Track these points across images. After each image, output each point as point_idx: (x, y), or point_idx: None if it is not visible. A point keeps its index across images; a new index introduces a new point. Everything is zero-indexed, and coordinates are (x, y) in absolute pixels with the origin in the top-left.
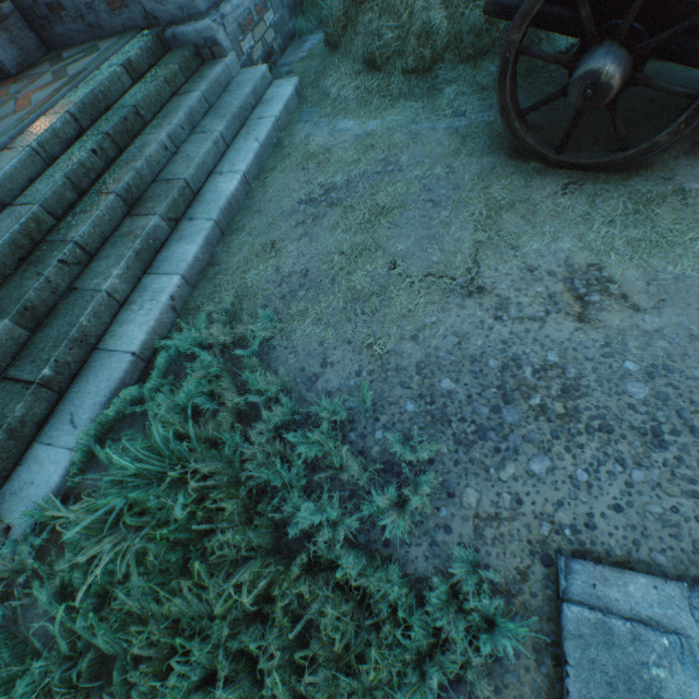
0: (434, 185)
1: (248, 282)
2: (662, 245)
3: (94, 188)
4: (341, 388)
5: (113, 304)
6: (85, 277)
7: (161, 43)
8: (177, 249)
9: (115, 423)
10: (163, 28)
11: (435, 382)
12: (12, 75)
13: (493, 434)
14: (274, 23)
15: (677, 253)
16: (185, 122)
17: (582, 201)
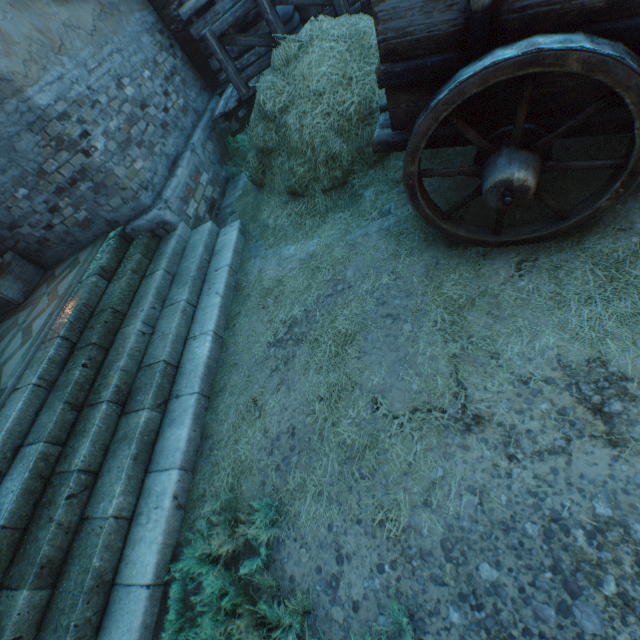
0: (386, 296)
1: (241, 454)
2: None
3: (90, 398)
4: (366, 594)
5: (121, 524)
6: (94, 501)
7: (124, 239)
8: (170, 436)
9: None
10: (123, 227)
11: (471, 571)
12: (21, 303)
13: None
14: (210, 180)
15: None
16: (155, 302)
17: (544, 279)
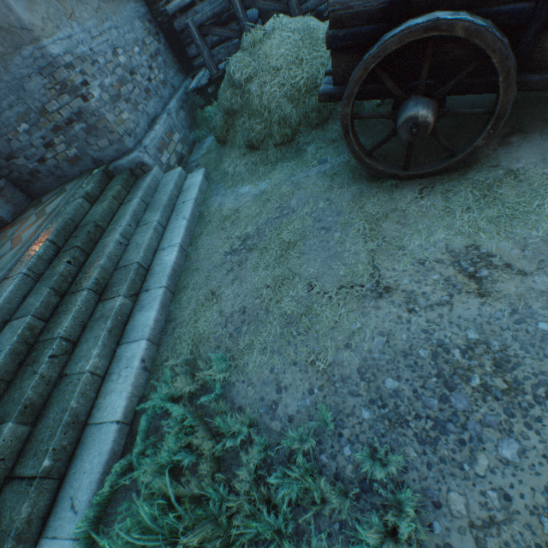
0: (321, 215)
1: (200, 329)
2: (517, 216)
3: (72, 288)
4: (299, 409)
5: (96, 379)
6: (72, 363)
7: (107, 174)
8: (140, 317)
9: (110, 496)
10: (107, 165)
11: (379, 384)
12: (9, 223)
13: (451, 425)
14: (180, 139)
15: (533, 219)
16: (131, 221)
17: (438, 199)
